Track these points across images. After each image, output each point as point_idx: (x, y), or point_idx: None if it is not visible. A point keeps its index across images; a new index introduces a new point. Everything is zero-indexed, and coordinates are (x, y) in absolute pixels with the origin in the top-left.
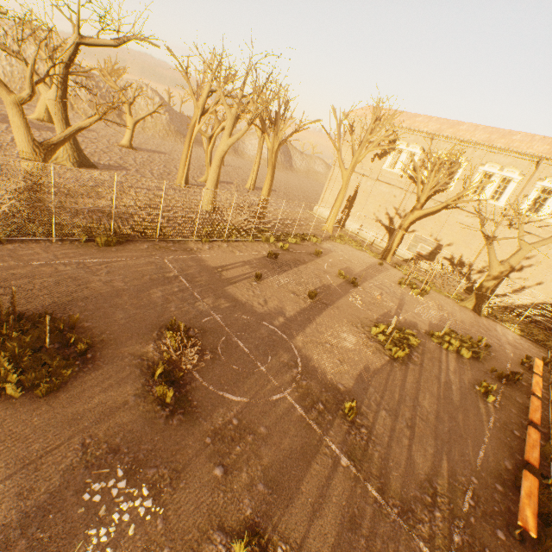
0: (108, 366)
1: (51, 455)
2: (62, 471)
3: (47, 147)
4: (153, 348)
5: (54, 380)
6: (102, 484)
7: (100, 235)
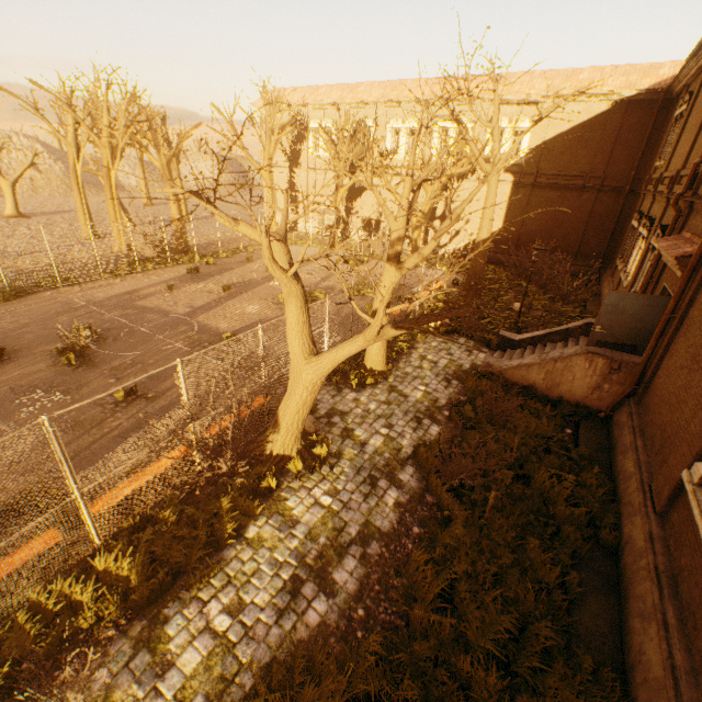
0: (23, 359)
1: None
2: None
3: None
4: (62, 346)
5: None
6: (28, 397)
7: None
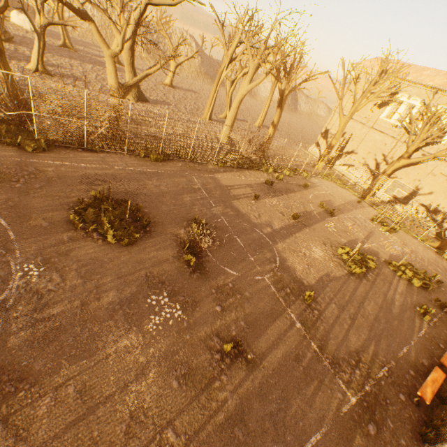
0: (158, 237)
1: (131, 276)
2: (136, 285)
3: (126, 87)
4: (184, 232)
5: (131, 238)
6: (156, 297)
7: (152, 153)
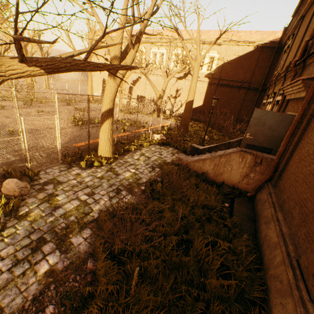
0: None
1: None
2: None
3: None
4: None
5: None
6: None
7: None
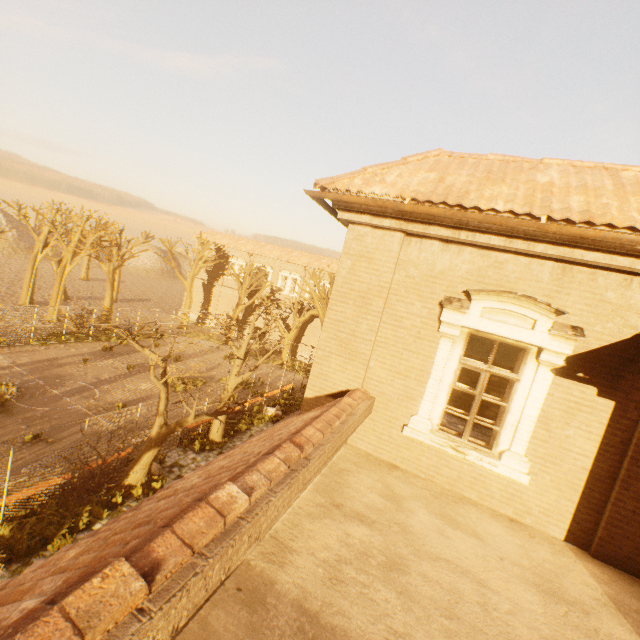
0: None
1: None
2: None
3: None
4: None
5: None
6: None
7: None
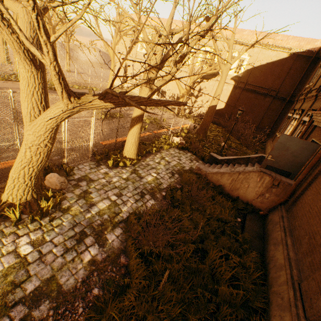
0: None
1: None
2: None
3: None
4: None
5: None
6: None
7: None
